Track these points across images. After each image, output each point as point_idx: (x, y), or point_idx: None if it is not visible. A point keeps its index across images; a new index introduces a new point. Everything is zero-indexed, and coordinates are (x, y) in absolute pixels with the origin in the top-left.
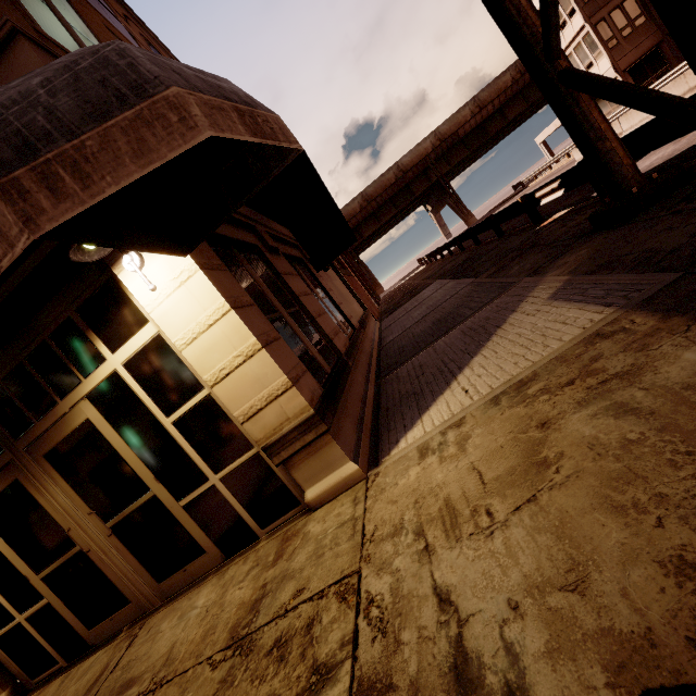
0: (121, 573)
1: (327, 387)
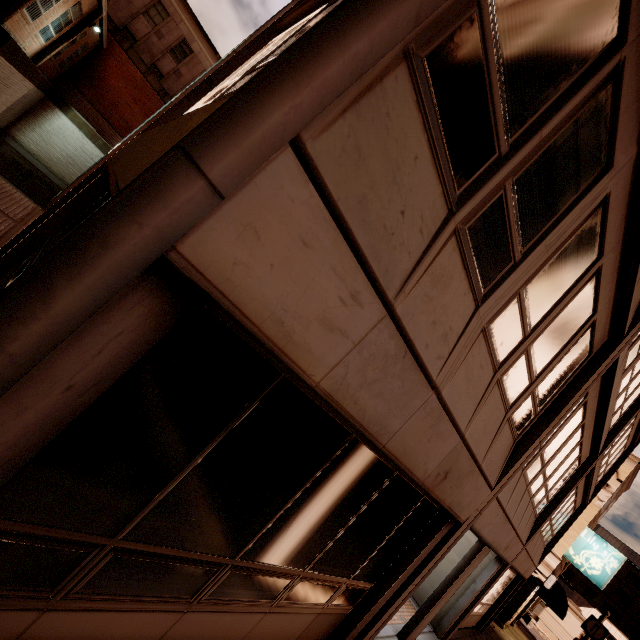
0: None
1: None
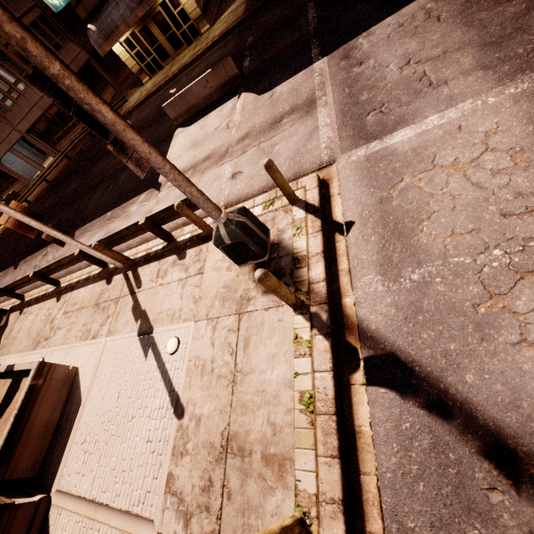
0: (168, 49)
1: (204, 8)
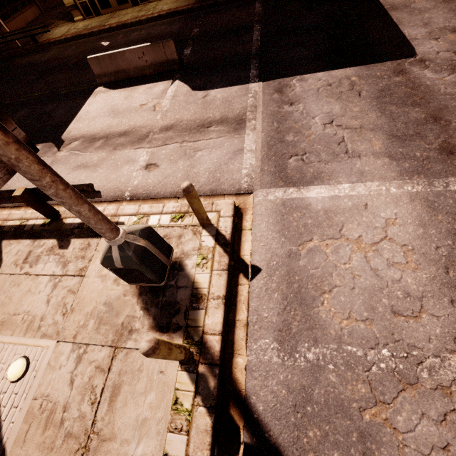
0: None
1: None
